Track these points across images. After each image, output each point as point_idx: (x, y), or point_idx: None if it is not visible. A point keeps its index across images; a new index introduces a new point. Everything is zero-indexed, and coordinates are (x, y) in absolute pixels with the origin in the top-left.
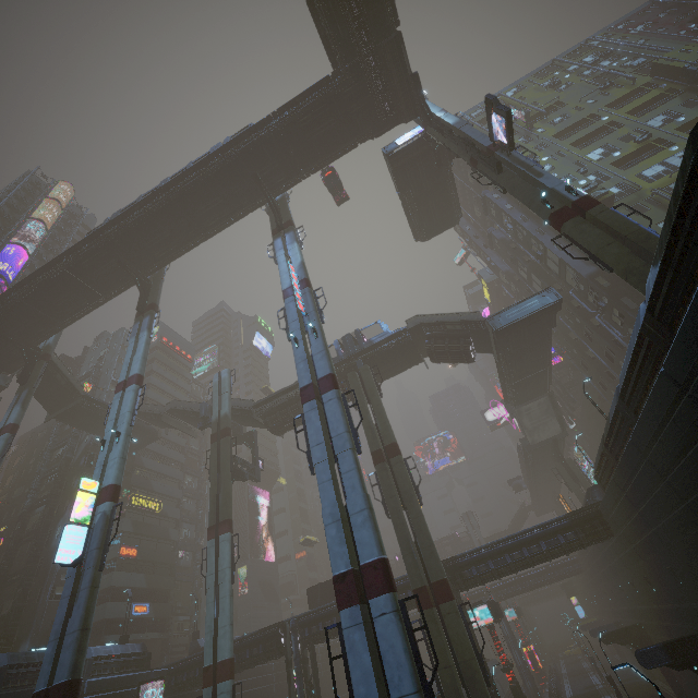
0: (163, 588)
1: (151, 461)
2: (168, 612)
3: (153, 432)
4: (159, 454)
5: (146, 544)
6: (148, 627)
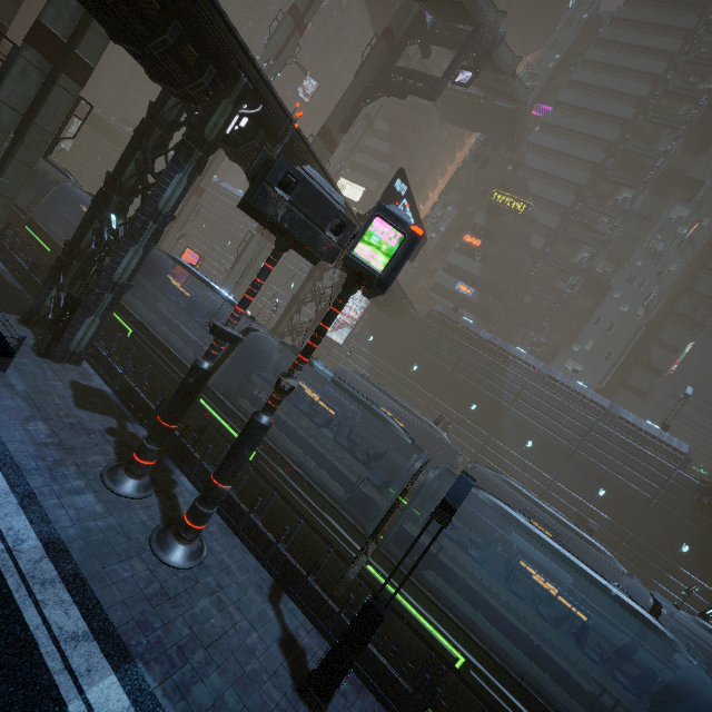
0: (497, 285)
1: (537, 160)
2: (494, 308)
3: (511, 113)
4: (557, 152)
5: (497, 242)
6: (470, 309)
